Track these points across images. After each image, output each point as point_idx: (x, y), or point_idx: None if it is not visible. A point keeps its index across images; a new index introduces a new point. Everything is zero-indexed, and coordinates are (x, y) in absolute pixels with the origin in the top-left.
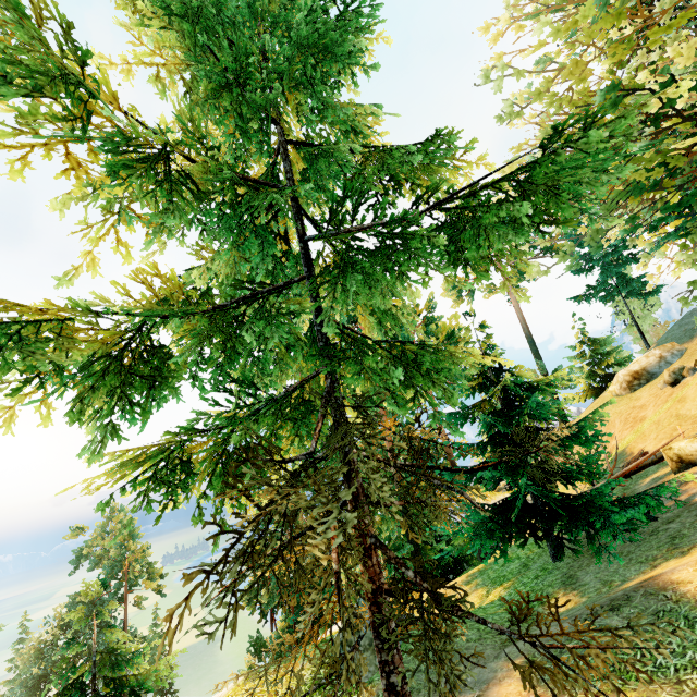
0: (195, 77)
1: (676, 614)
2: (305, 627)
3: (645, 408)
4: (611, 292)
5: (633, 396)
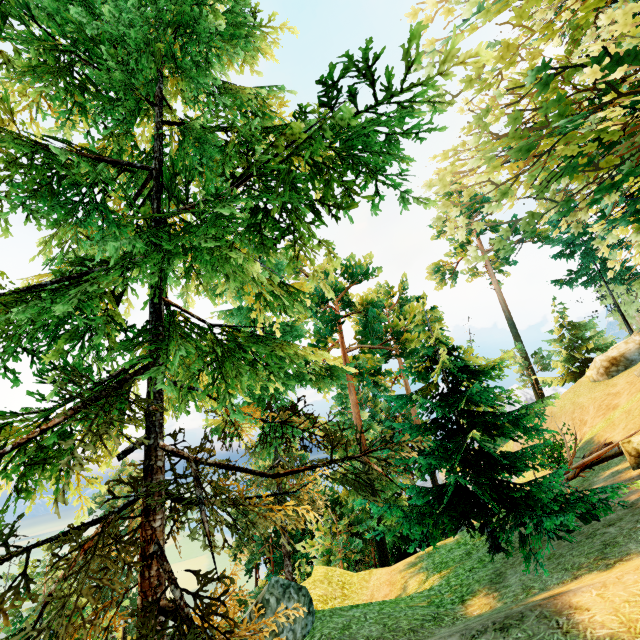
0: (16, 53)
1: None
2: None
3: (619, 396)
4: (593, 277)
5: (609, 383)
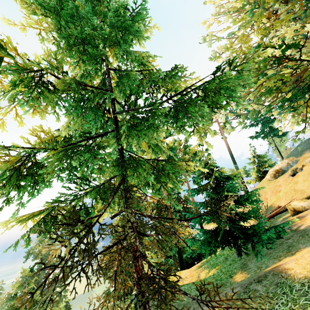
0: (61, 40)
1: (285, 284)
2: (104, 296)
3: (281, 186)
4: (266, 134)
5: (276, 181)
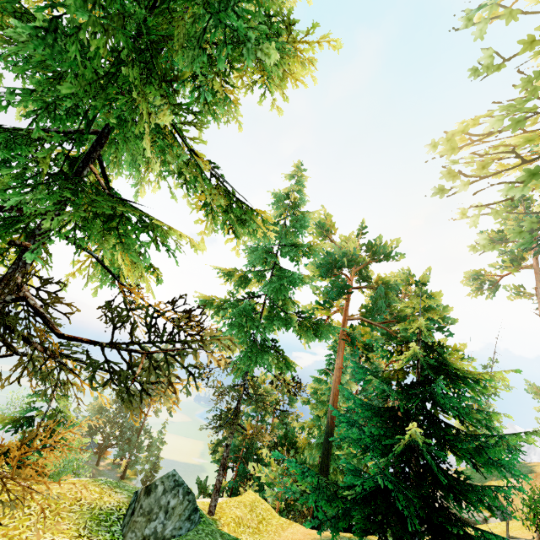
0: None
1: None
2: None
3: None
4: None
5: None
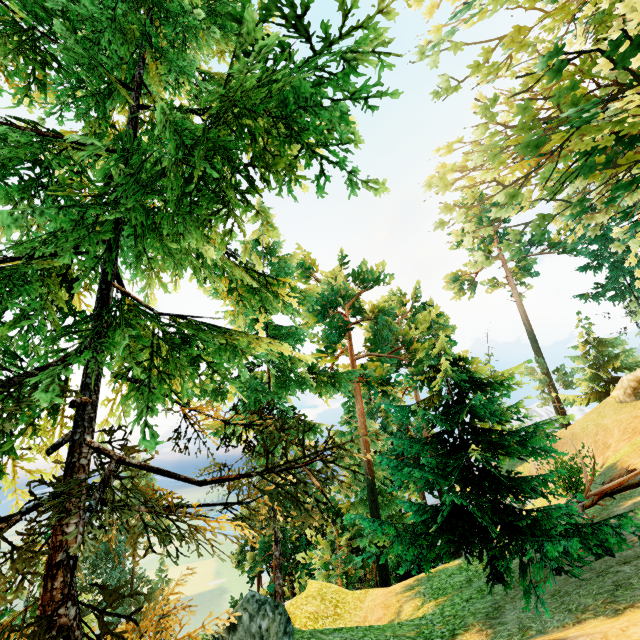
0: None
1: None
2: None
3: None
4: (622, 291)
5: (637, 405)
